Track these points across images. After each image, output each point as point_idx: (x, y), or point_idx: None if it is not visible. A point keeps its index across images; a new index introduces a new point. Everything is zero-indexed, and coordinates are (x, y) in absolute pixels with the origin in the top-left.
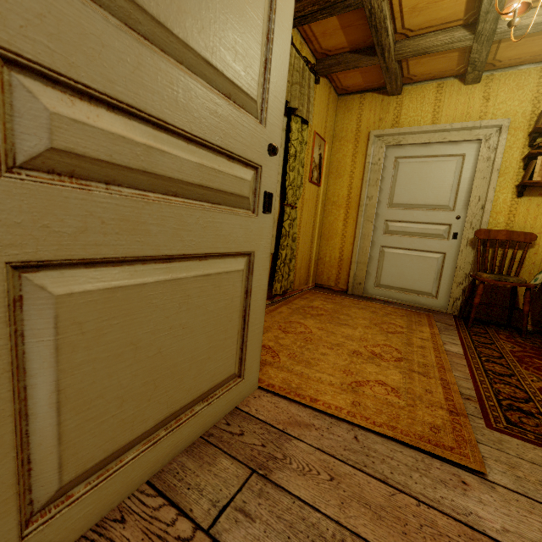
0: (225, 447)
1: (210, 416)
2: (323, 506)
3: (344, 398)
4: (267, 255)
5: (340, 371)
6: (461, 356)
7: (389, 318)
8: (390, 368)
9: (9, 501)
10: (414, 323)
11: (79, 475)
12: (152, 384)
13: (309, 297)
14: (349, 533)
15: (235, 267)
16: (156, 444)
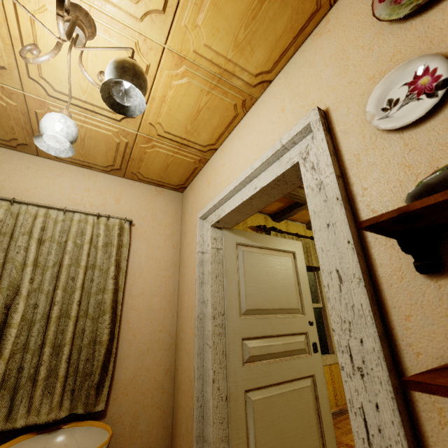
0: None
1: None
2: None
3: None
4: (322, 375)
5: None
6: None
7: None
8: None
9: None
10: None
11: None
12: (281, 445)
13: None
14: None
15: (306, 384)
16: None
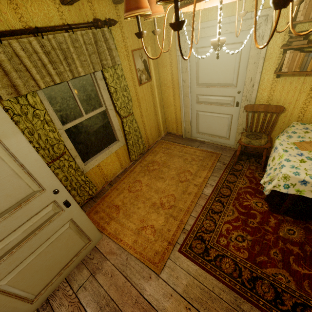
0: (87, 265)
1: (81, 257)
2: (104, 286)
3: (132, 238)
4: (80, 212)
5: (139, 220)
6: (207, 197)
7: (191, 164)
8: (162, 215)
9: (25, 303)
10: (202, 167)
11: (39, 292)
12: (49, 270)
13: (156, 150)
14: (107, 294)
15: (64, 229)
16: (61, 274)
